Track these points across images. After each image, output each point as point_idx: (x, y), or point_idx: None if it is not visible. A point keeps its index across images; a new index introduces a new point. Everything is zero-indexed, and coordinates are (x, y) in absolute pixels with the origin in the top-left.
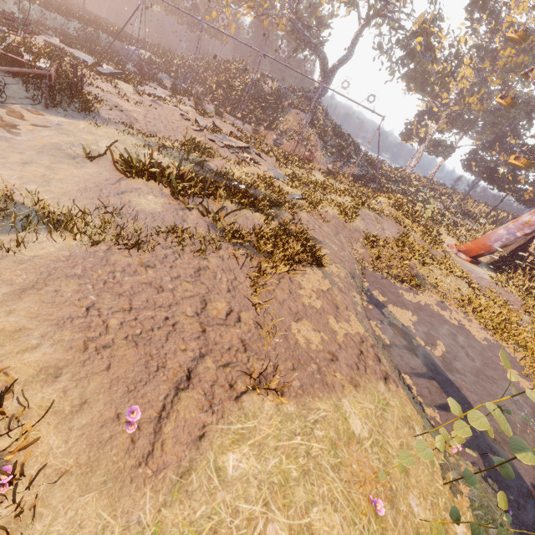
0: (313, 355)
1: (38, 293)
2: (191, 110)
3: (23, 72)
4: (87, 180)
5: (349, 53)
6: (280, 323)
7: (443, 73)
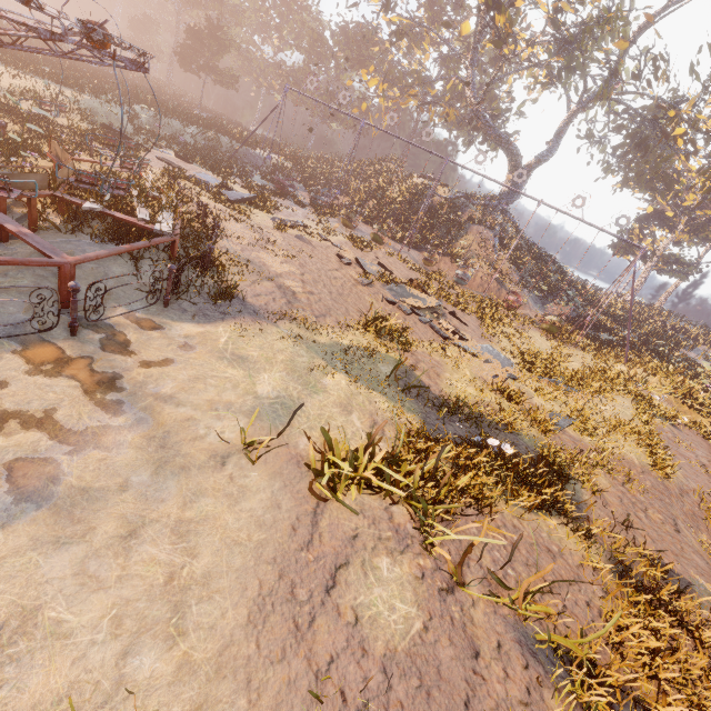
0: None
1: None
2: (344, 242)
3: (136, 249)
4: (258, 550)
5: (553, 148)
6: None
7: (710, 173)
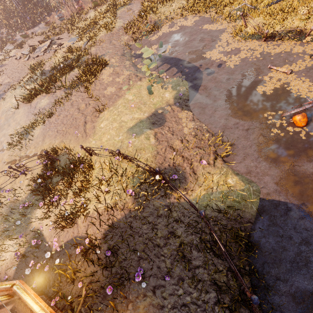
0: (114, 94)
1: (46, 138)
2: (15, 51)
3: None
4: (25, 114)
5: None
6: (101, 95)
7: None
